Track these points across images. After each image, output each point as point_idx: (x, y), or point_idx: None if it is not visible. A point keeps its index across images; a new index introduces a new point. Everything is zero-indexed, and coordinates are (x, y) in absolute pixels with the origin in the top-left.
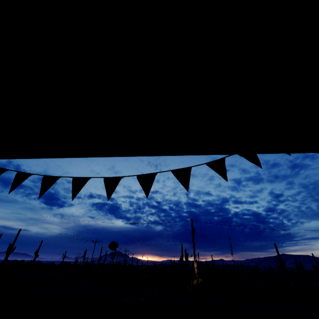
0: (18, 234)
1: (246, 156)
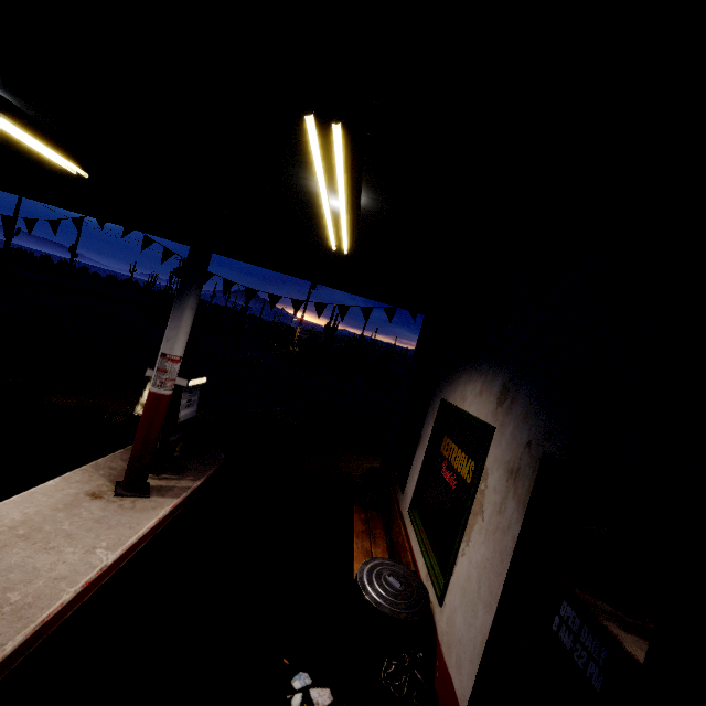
0: (19, 206)
1: (76, 223)
